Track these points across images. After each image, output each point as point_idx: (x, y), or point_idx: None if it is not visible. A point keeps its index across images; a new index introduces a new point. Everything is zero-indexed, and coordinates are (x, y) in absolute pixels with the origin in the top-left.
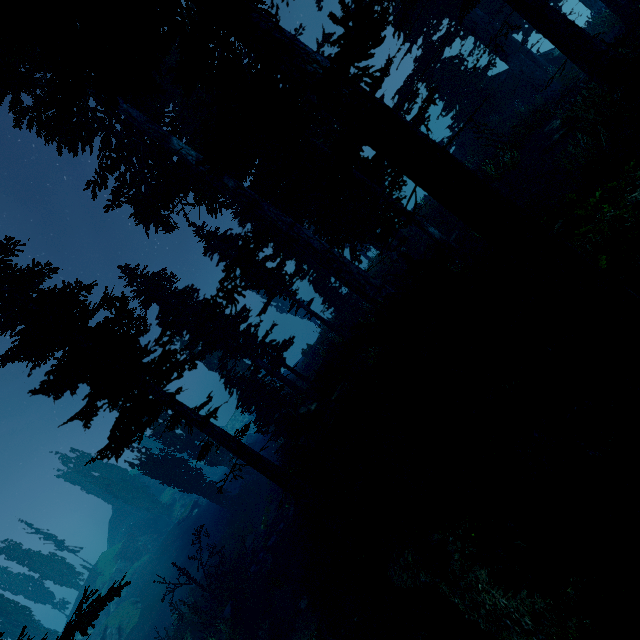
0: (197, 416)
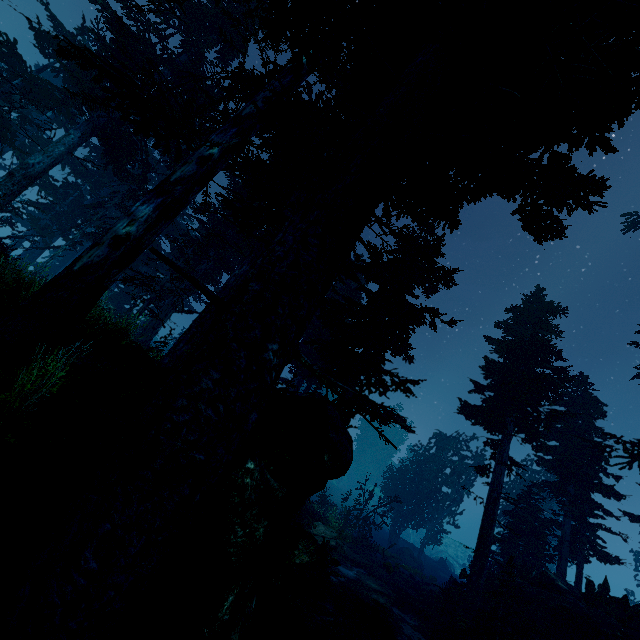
0: (505, 458)
